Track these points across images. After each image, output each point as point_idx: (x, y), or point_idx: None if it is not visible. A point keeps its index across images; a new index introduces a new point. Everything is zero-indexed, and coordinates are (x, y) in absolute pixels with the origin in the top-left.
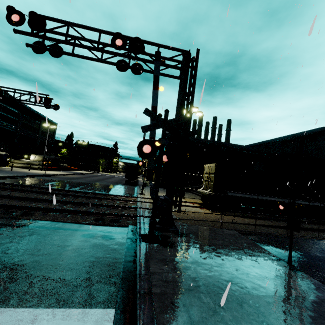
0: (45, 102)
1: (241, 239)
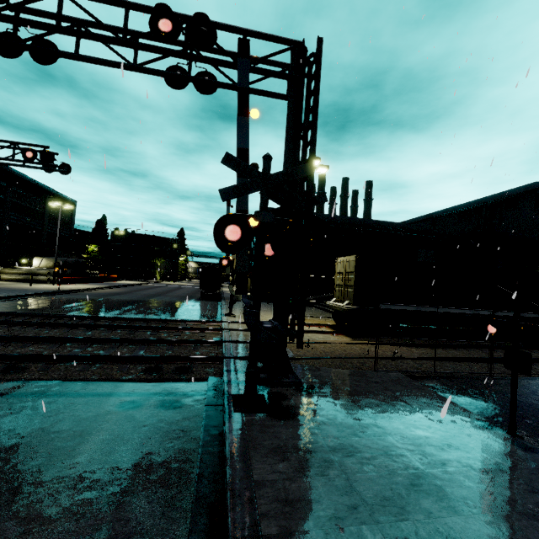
0: (43, 161)
1: (414, 390)
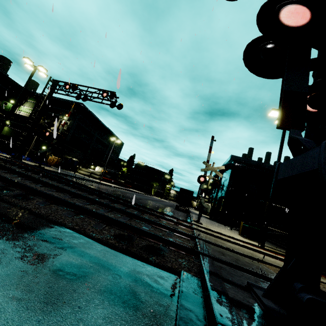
0: (110, 98)
1: None
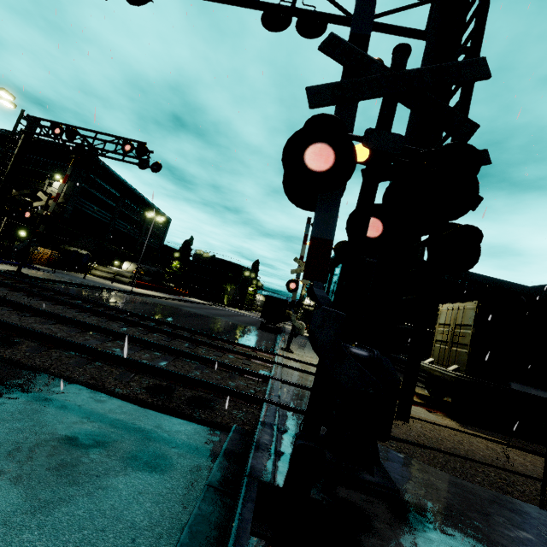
0: (137, 154)
1: None
